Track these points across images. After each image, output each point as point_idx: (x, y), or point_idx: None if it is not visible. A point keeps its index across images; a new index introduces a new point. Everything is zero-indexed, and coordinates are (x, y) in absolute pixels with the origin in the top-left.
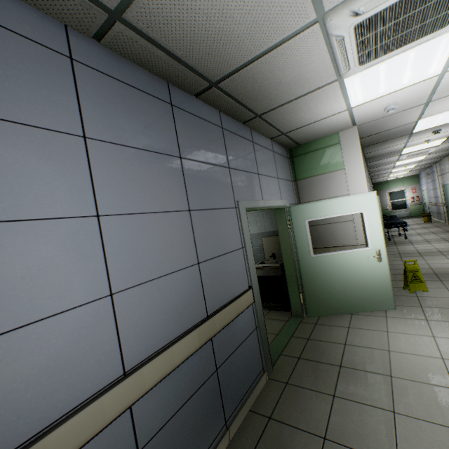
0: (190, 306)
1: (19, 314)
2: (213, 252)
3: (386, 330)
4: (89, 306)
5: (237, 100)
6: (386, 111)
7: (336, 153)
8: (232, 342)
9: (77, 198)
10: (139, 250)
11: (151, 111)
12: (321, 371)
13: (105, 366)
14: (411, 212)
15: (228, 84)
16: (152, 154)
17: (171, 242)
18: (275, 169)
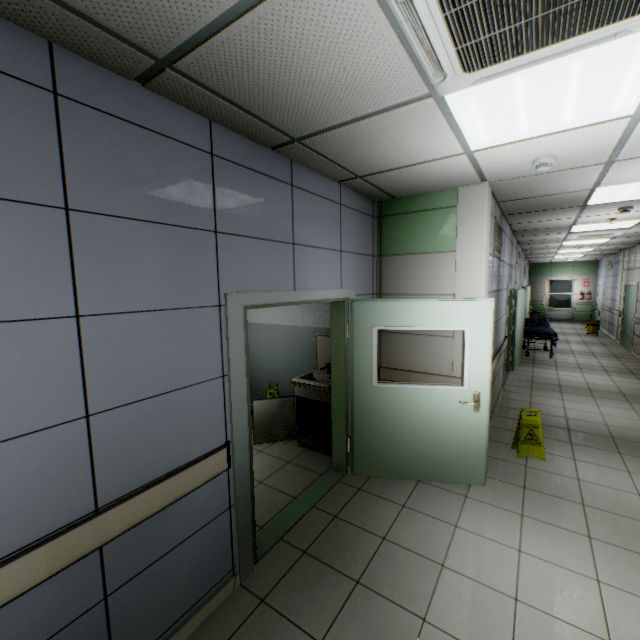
0: (46, 500)
1: None
2: (138, 392)
3: (455, 522)
4: None
5: (238, 104)
6: (535, 166)
7: (448, 222)
8: (161, 541)
9: None
10: None
11: None
12: (325, 586)
13: None
14: (574, 315)
15: (197, 68)
16: None
17: (4, 383)
18: (338, 235)
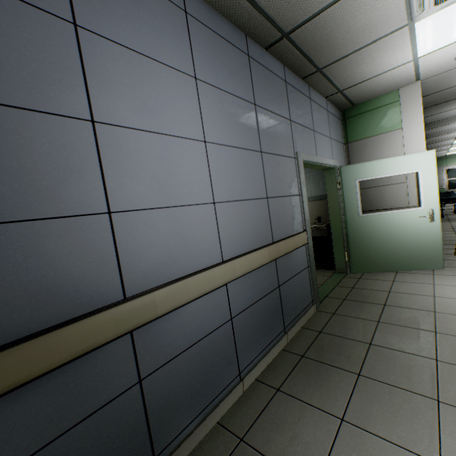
0: (261, 230)
1: (168, 198)
2: (277, 192)
3: (432, 283)
4: (202, 207)
5: (302, 52)
6: None
7: (394, 112)
8: (290, 270)
9: (193, 126)
10: (229, 175)
11: (235, 60)
12: (366, 307)
13: (212, 252)
14: None
15: (298, 34)
16: (236, 99)
17: (249, 175)
18: (328, 129)
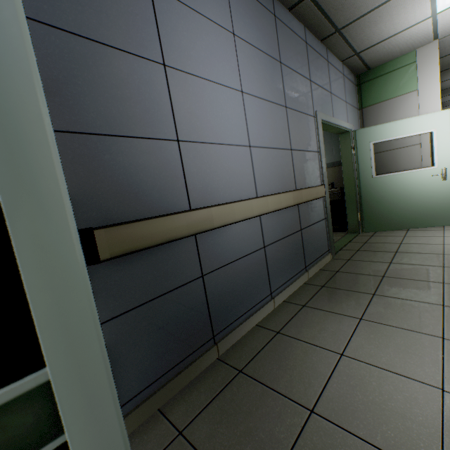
0: (286, 178)
1: (217, 137)
2: (299, 146)
3: (442, 236)
4: (241, 148)
5: (323, 12)
6: None
7: (410, 73)
8: (310, 218)
9: (233, 77)
10: (260, 124)
11: (264, 20)
12: (378, 254)
13: (249, 188)
14: None
15: None
16: (265, 56)
17: (276, 126)
18: (344, 93)
